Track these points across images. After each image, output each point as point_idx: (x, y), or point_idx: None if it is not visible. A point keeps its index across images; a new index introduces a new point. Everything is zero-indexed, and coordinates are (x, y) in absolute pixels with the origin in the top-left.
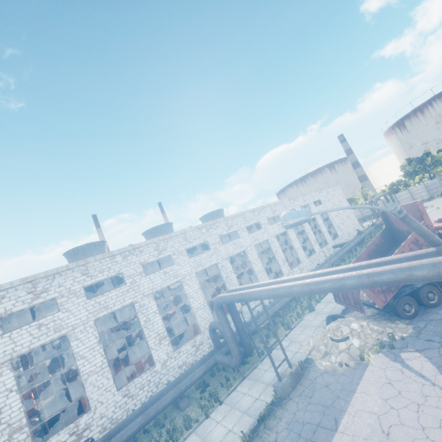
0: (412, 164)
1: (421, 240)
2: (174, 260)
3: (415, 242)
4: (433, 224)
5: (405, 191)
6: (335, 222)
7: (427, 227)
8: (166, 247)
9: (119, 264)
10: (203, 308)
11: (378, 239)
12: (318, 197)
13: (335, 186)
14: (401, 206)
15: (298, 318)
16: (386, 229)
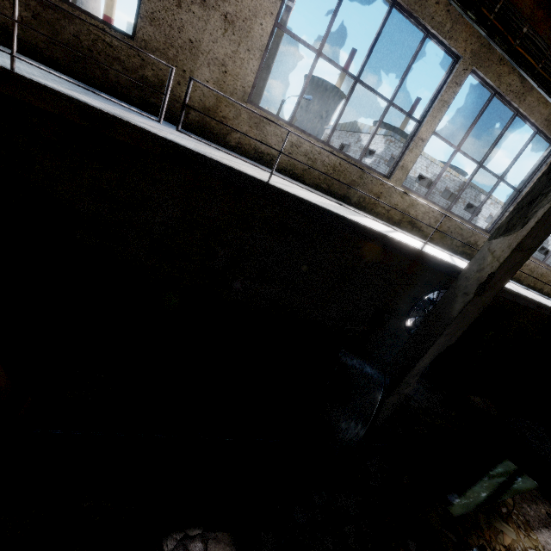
0: None
1: None
2: None
3: None
4: None
5: None
6: None
7: None
8: None
9: (486, 205)
10: None
11: None
12: None
13: None
14: None
15: None
16: None
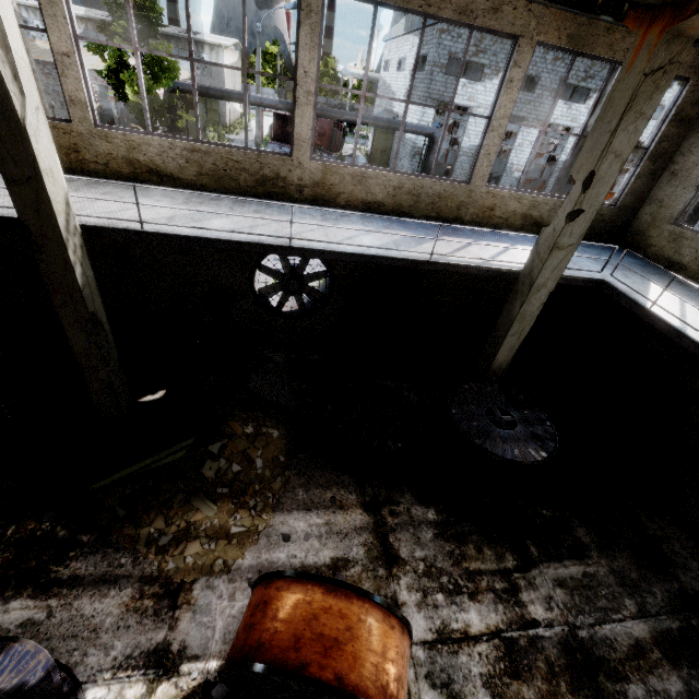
0: None
1: None
2: None
3: None
4: None
5: None
6: None
7: None
8: None
9: None
10: None
11: None
12: None
13: None
14: None
15: None
16: None
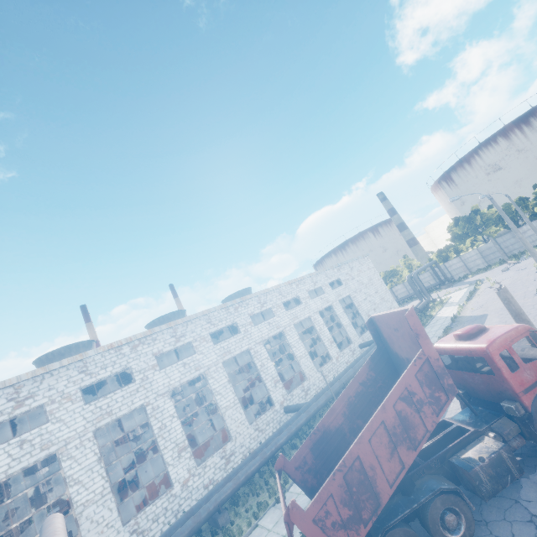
0: (459, 225)
1: (419, 392)
2: (49, 414)
3: (407, 396)
4: (453, 343)
5: (455, 259)
6: (363, 308)
7: (430, 362)
8: (37, 391)
9: None
10: (99, 500)
11: (366, 373)
12: (336, 276)
13: (363, 258)
14: (390, 315)
15: (254, 517)
16: (378, 352)
